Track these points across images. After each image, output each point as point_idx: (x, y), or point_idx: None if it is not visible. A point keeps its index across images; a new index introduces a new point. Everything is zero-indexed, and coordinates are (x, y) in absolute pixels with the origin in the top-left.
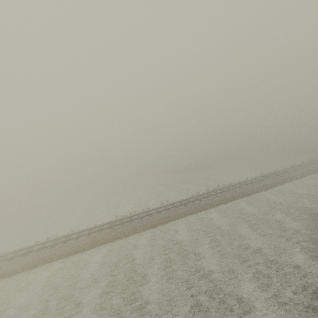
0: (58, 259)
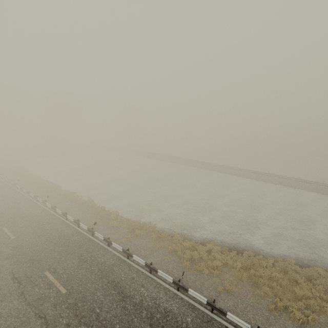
0: (229, 174)
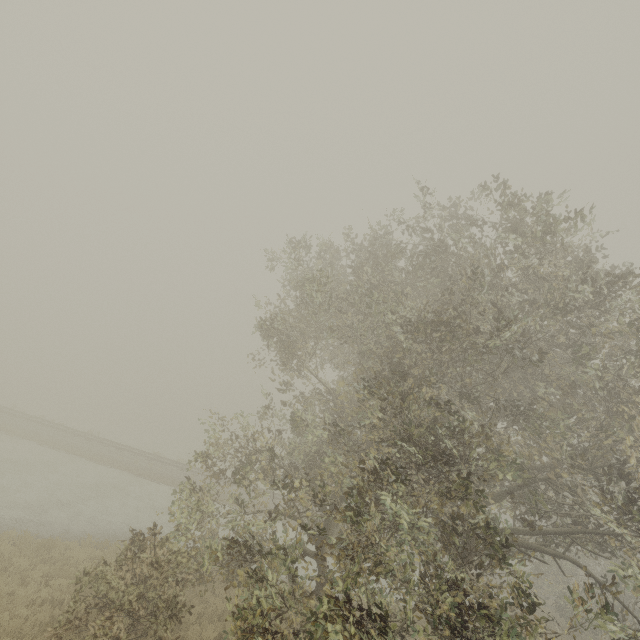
0: None
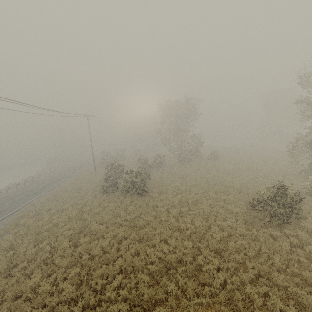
0: None
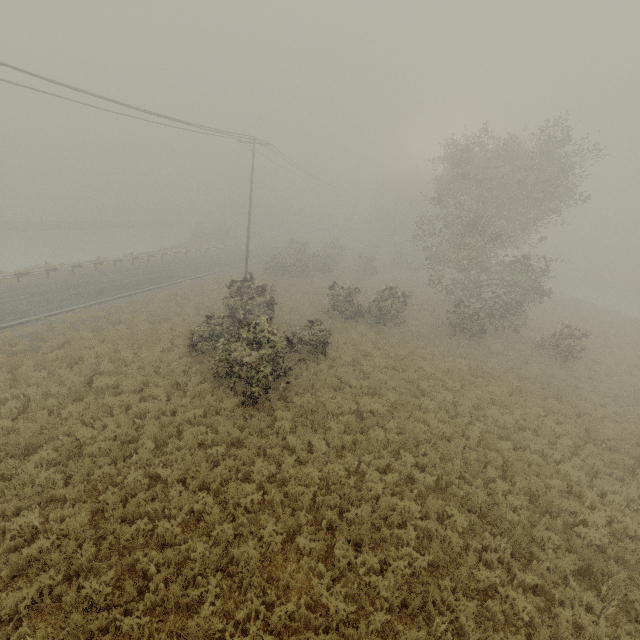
0: None
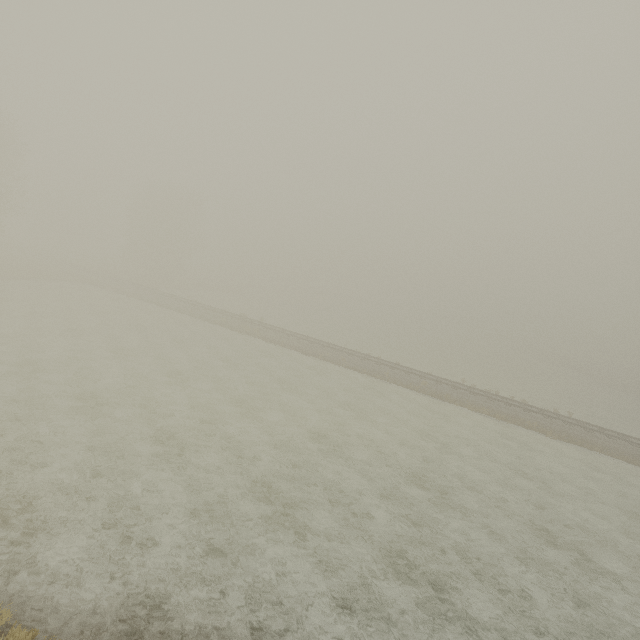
0: (381, 379)
